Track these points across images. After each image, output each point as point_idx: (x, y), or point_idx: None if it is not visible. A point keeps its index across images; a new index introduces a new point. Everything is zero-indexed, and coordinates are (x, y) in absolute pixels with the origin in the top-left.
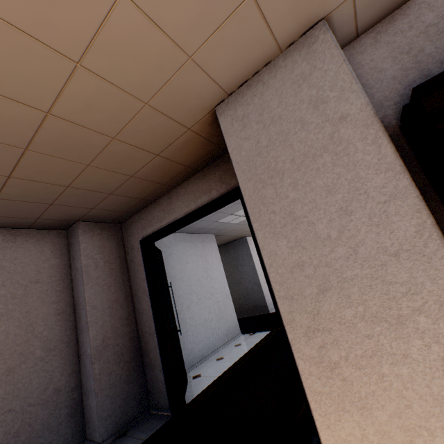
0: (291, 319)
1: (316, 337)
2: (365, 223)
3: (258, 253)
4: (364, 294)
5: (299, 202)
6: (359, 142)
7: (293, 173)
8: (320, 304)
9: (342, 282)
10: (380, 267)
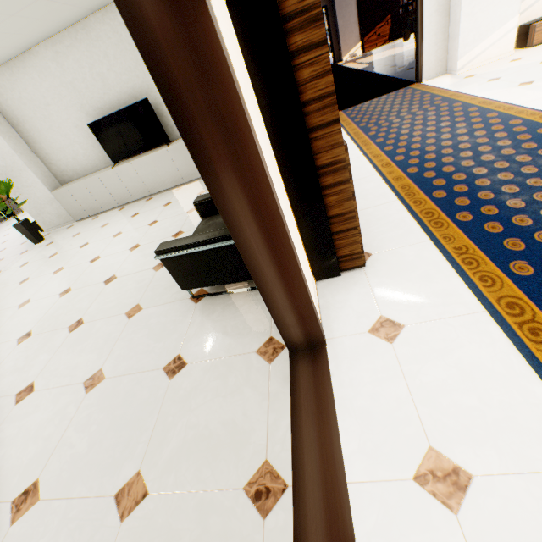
0: (341, 36)
1: (343, 38)
2: (352, 19)
3: (329, 27)
4: (350, 30)
5: (345, 14)
6: (353, 5)
7: (345, 8)
8: (345, 32)
9: (348, 28)
10: (352, 25)
